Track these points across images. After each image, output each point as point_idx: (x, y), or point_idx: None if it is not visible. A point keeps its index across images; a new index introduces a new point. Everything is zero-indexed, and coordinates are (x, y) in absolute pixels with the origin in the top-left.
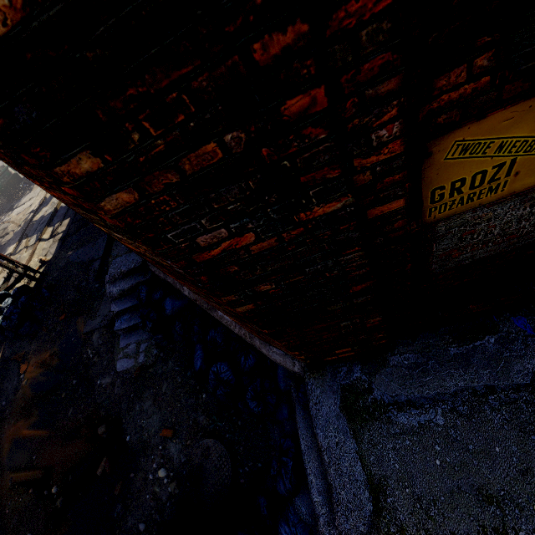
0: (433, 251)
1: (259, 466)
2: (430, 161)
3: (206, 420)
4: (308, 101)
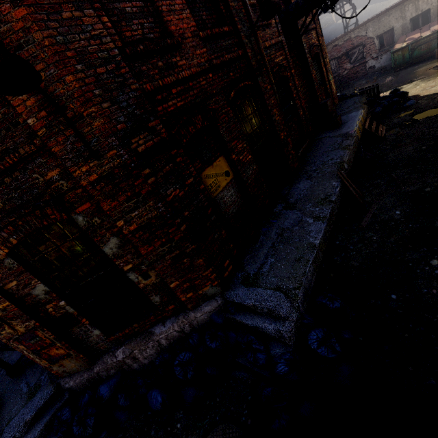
0: (221, 209)
1: (250, 399)
2: (202, 180)
3: (193, 435)
4: (180, 159)
